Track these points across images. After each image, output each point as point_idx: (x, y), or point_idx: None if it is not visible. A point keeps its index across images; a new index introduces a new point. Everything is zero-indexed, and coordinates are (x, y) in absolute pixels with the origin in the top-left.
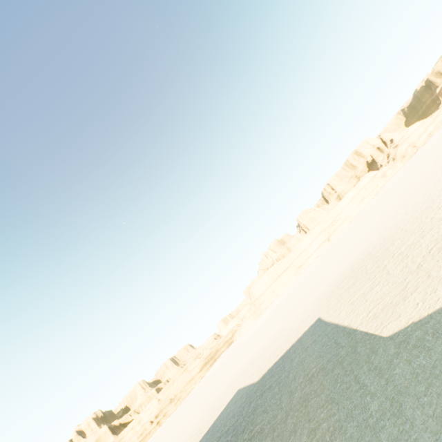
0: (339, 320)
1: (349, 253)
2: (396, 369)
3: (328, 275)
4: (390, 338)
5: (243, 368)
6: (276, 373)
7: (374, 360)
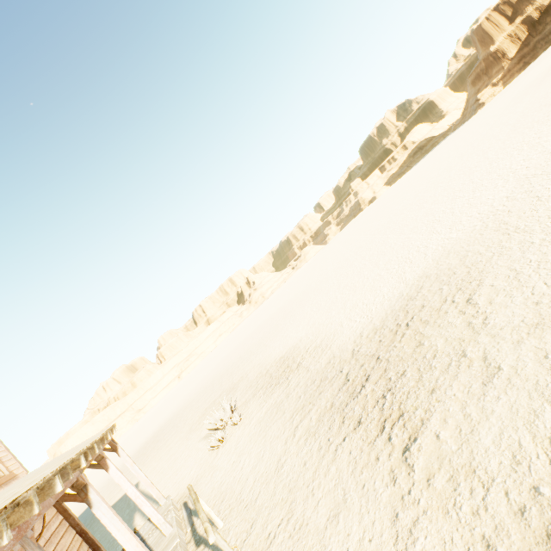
0: None
1: (164, 416)
2: None
3: (140, 439)
4: None
5: None
6: None
7: None
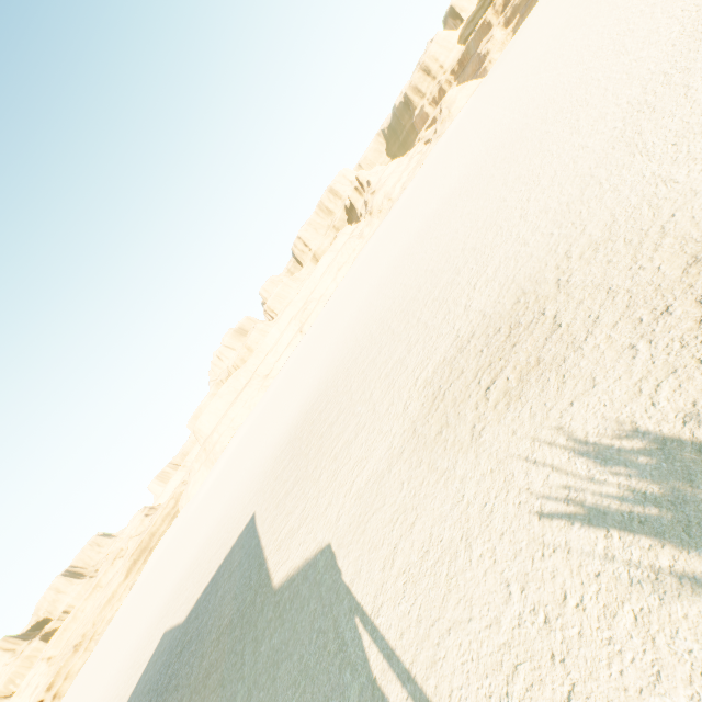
0: (263, 531)
1: (305, 385)
2: (263, 646)
3: (284, 418)
4: (275, 592)
5: (178, 583)
6: (201, 612)
7: (259, 625)
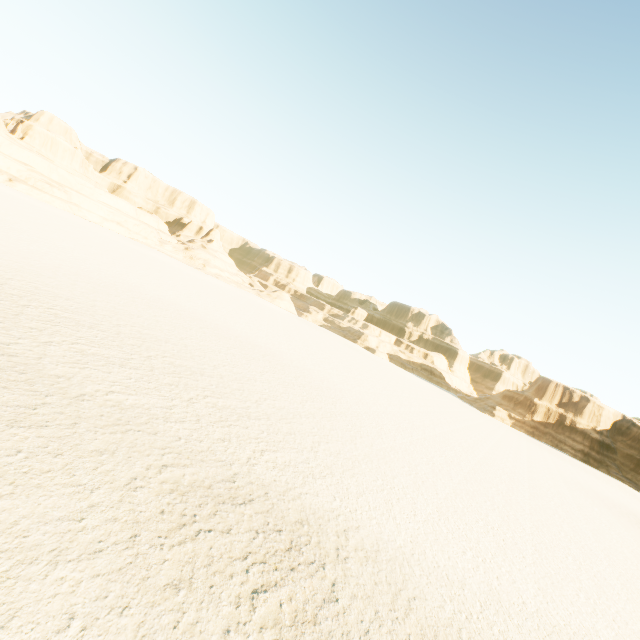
0: None
1: None
2: None
3: None
4: None
5: None
6: None
7: None
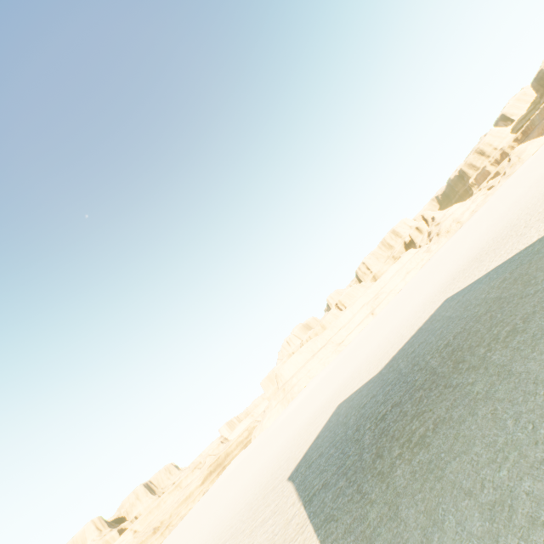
0: (494, 266)
1: (433, 283)
2: None
3: (412, 306)
4: None
5: (319, 408)
6: (418, 340)
7: None
